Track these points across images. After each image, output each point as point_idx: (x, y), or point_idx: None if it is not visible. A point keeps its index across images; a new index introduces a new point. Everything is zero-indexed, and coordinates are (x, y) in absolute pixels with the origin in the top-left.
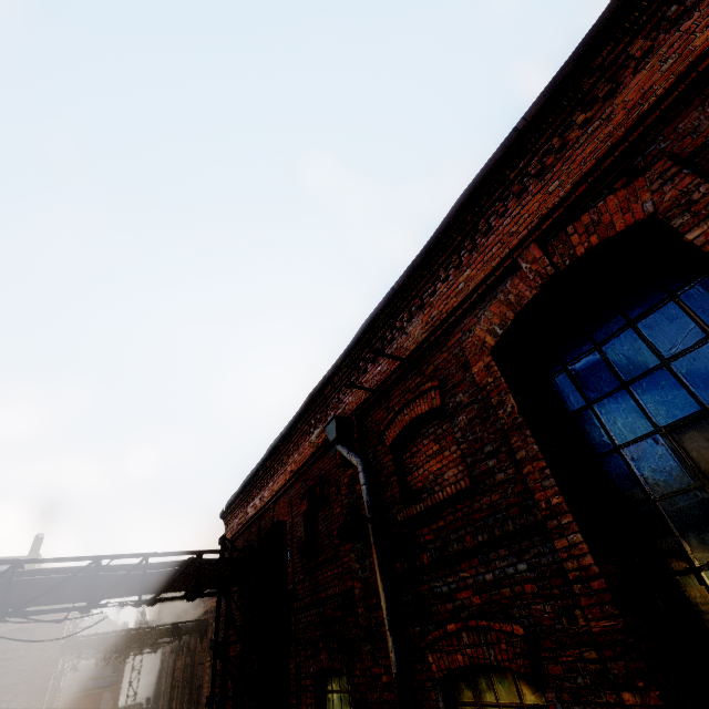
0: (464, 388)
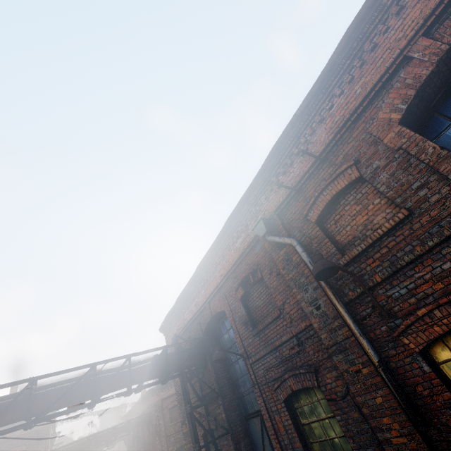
0: (379, 156)
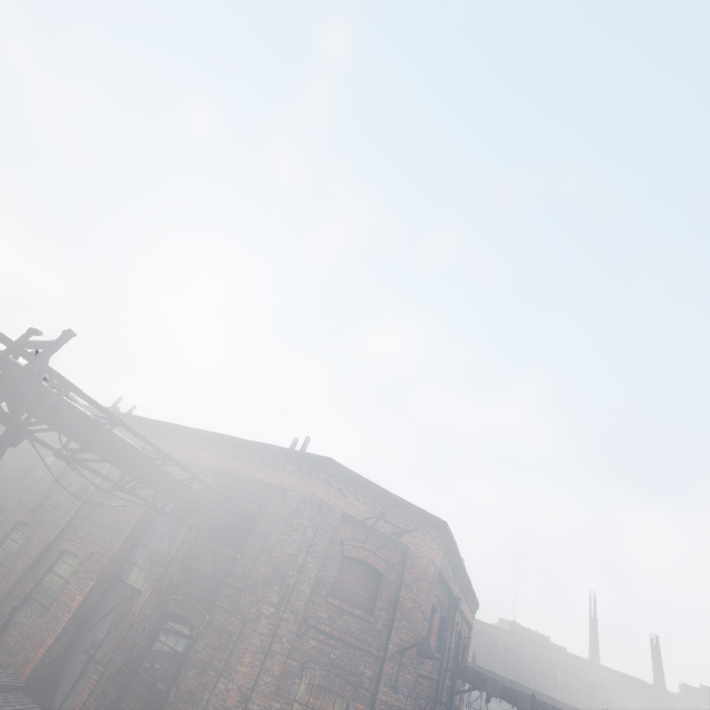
0: None
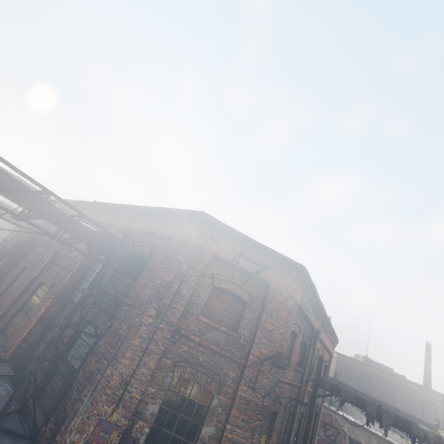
0: None
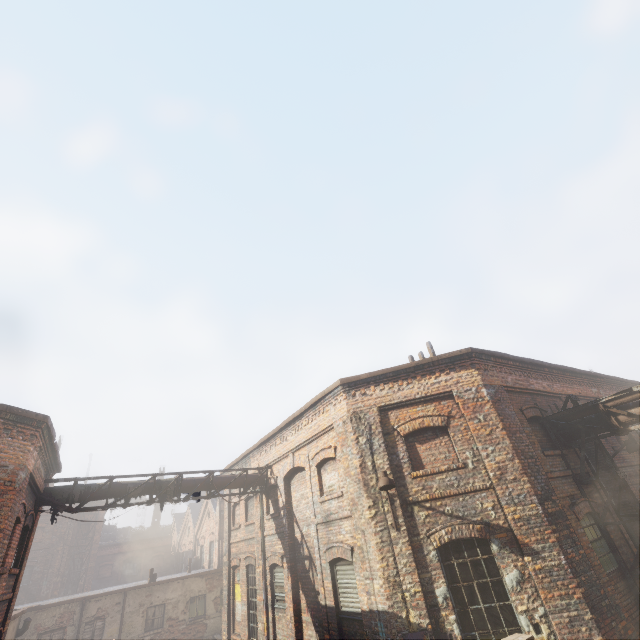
0: None
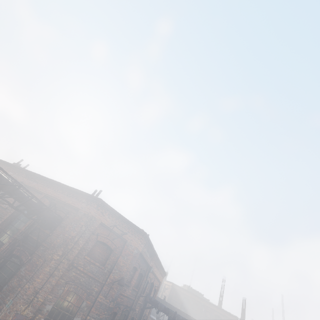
0: None
